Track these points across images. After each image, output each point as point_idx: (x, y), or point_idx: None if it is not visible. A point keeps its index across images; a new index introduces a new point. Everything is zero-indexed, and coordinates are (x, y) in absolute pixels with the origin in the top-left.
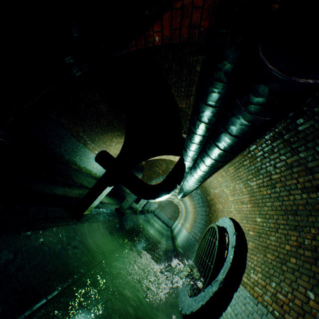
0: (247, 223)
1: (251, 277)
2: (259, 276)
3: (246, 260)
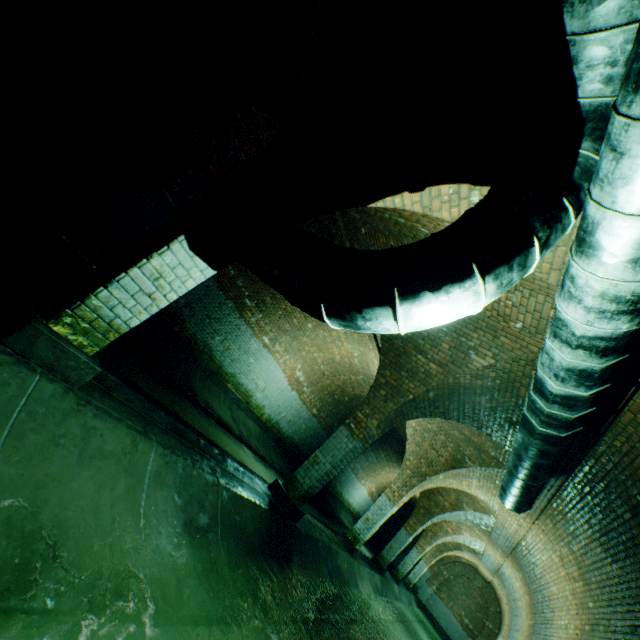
0: None
1: None
2: None
3: None
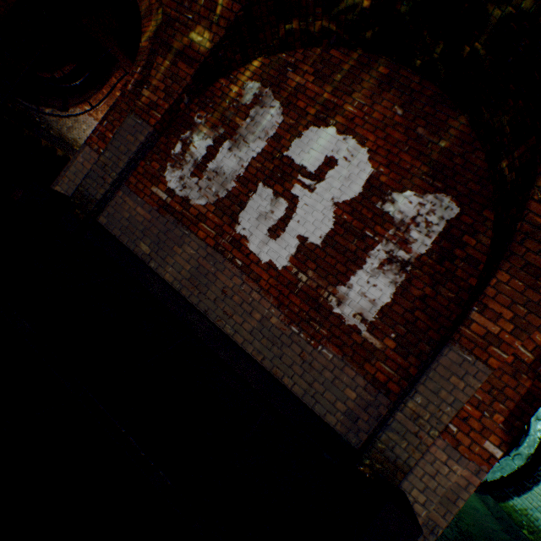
0: None
1: None
2: None
3: None
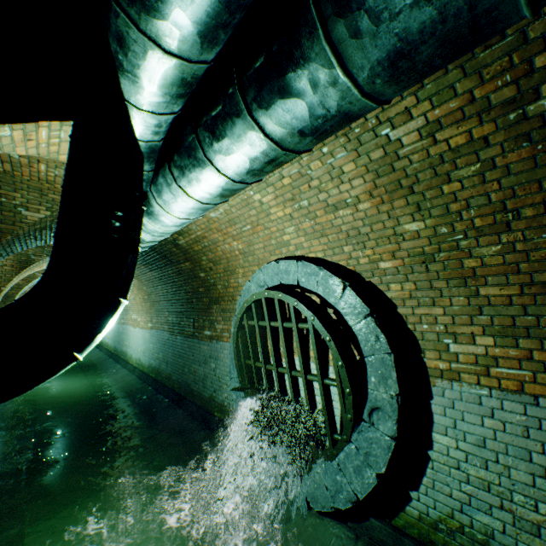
0: (366, 248)
1: (461, 354)
2: (490, 343)
3: (409, 324)
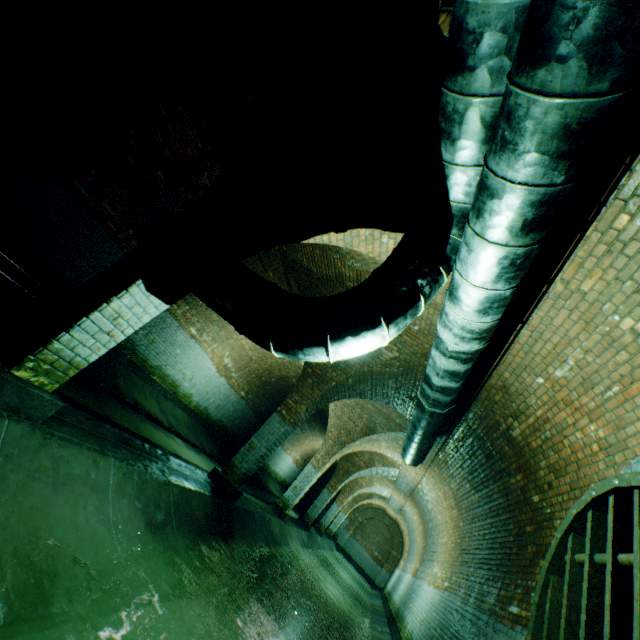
0: None
1: None
2: None
3: None
